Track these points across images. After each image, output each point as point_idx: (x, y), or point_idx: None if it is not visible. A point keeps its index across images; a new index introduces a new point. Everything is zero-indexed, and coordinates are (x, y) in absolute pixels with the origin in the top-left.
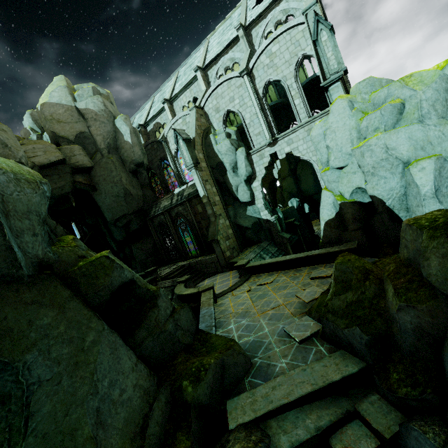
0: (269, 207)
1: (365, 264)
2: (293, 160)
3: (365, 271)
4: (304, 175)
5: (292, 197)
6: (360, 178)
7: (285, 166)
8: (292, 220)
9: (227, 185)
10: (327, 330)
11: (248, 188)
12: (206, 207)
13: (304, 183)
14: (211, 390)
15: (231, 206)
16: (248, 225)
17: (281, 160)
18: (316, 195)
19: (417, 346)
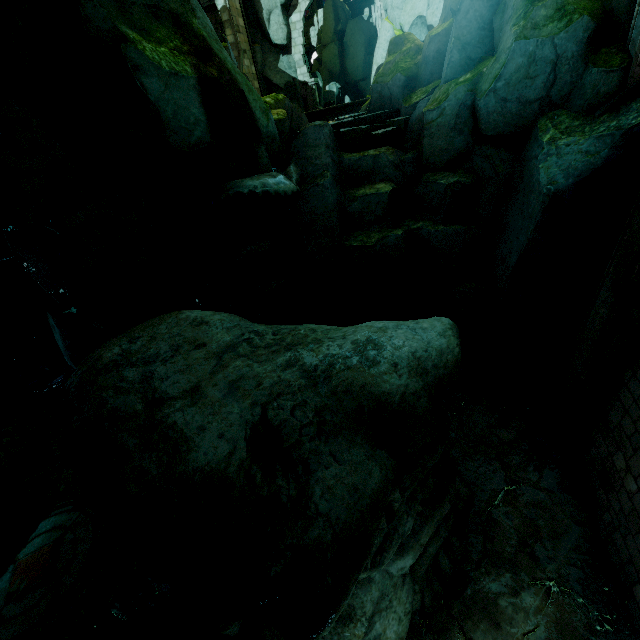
0: (308, 66)
1: (413, 37)
2: (343, 15)
3: (412, 41)
4: (354, 45)
5: (332, 80)
6: (424, 3)
7: (331, 24)
8: (331, 101)
9: (255, 5)
10: (375, 96)
11: (284, 21)
12: (227, 30)
13: (351, 59)
14: (287, 111)
15: (259, 45)
16: (279, 84)
17: (325, 10)
18: (362, 83)
19: (433, 71)
